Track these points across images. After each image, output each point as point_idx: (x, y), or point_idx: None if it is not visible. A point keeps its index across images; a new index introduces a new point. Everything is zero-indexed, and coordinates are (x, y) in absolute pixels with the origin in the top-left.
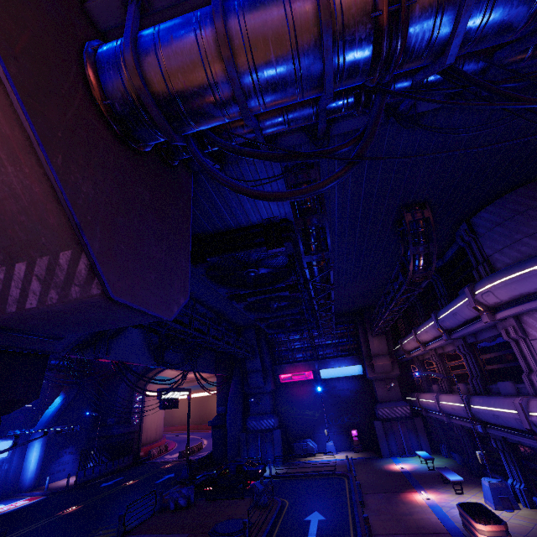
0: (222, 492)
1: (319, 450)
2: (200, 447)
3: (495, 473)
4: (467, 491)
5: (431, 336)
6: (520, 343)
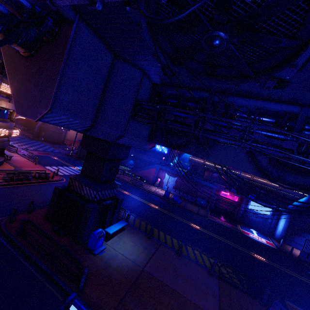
0: None
1: None
2: None
3: None
4: None
5: None
6: None
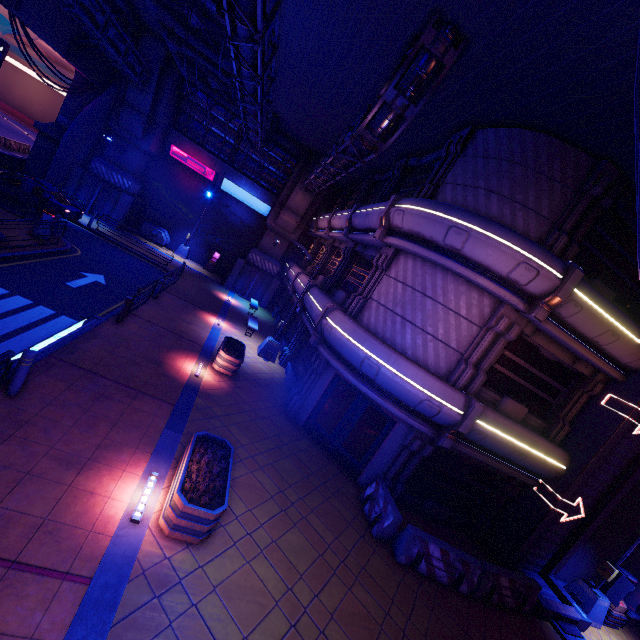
0: (4, 200)
1: (171, 245)
2: (23, 149)
3: (286, 340)
4: (256, 338)
5: (340, 225)
6: (377, 272)
